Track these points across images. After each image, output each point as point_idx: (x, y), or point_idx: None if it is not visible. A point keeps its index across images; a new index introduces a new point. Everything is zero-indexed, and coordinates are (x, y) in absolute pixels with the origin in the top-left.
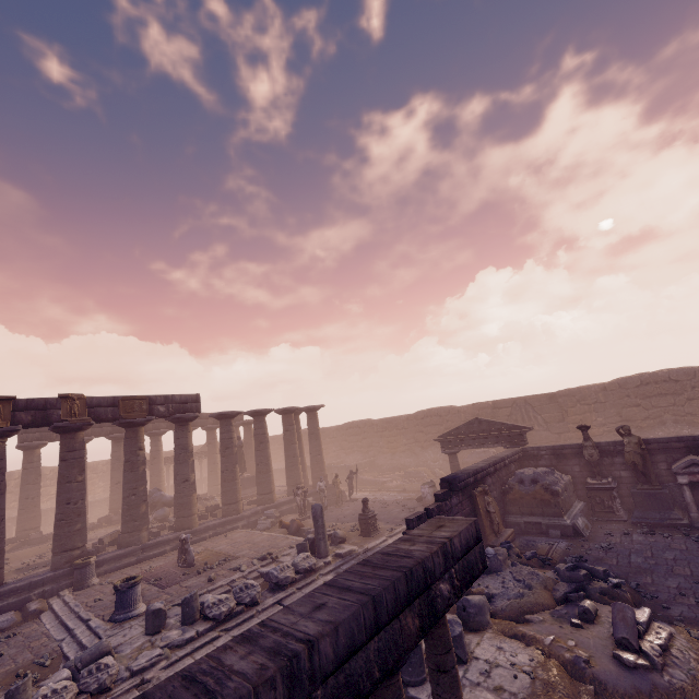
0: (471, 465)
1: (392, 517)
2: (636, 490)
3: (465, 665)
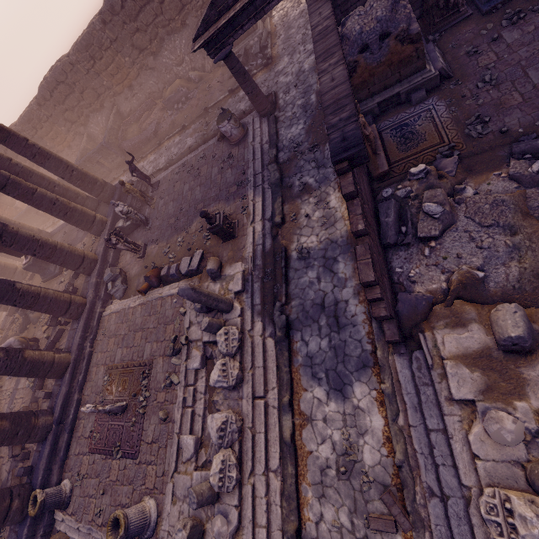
0: (324, 85)
1: (222, 187)
2: None
3: None
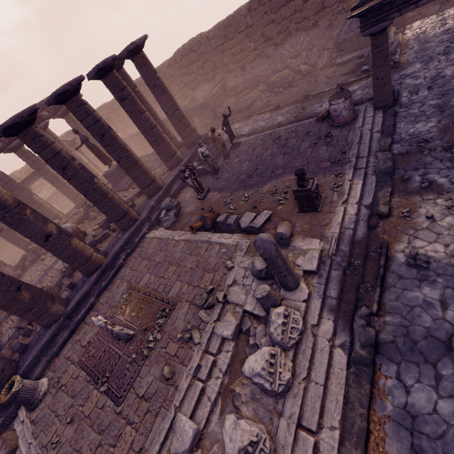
0: None
1: (312, 160)
2: None
3: None
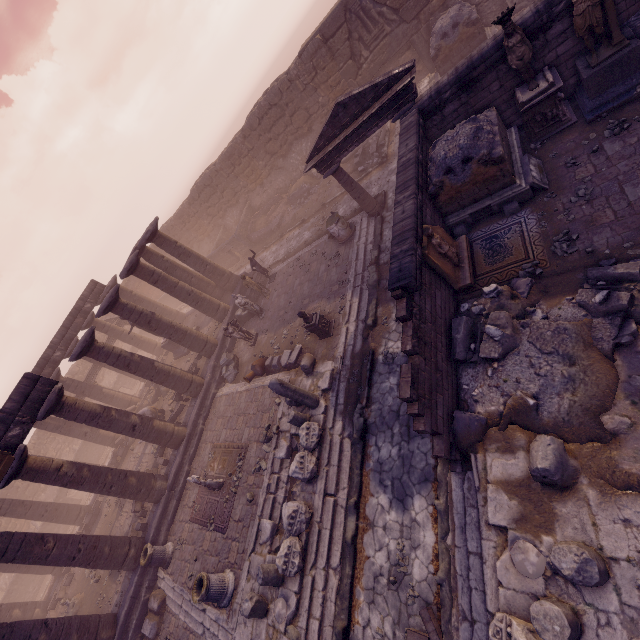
0: (396, 216)
1: (327, 285)
2: (592, 72)
3: (610, 580)
